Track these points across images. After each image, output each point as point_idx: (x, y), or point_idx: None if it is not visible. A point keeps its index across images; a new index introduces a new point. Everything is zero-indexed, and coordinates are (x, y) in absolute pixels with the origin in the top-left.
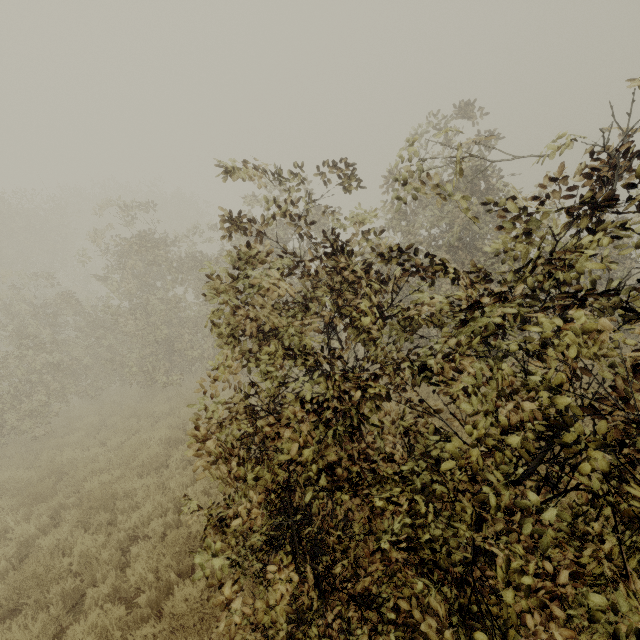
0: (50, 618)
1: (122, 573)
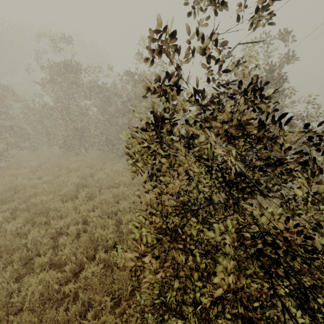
0: (14, 269)
1: (53, 250)
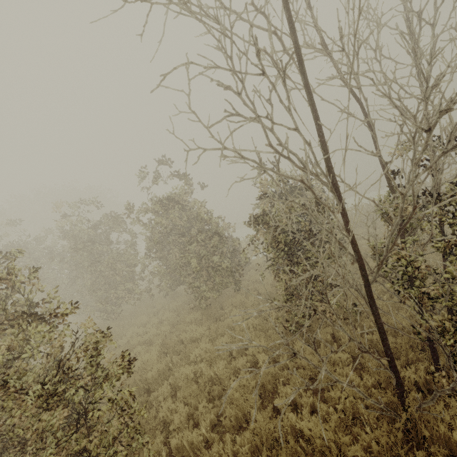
0: None
1: None
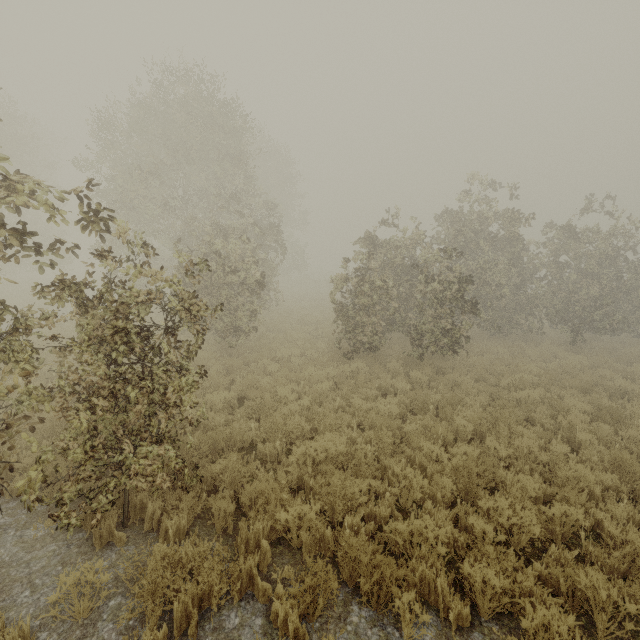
0: None
1: None
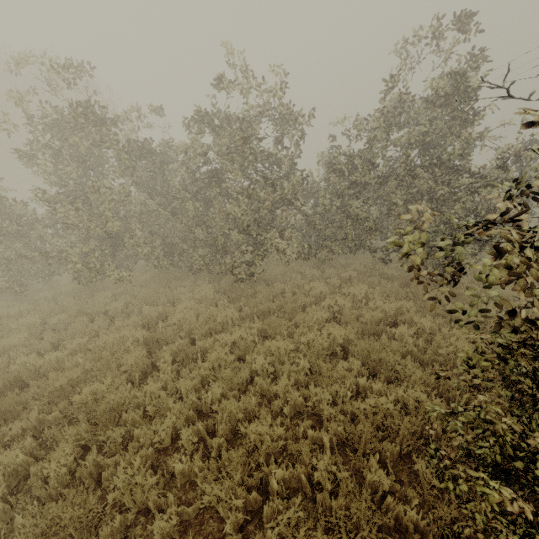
0: None
1: (166, 492)
